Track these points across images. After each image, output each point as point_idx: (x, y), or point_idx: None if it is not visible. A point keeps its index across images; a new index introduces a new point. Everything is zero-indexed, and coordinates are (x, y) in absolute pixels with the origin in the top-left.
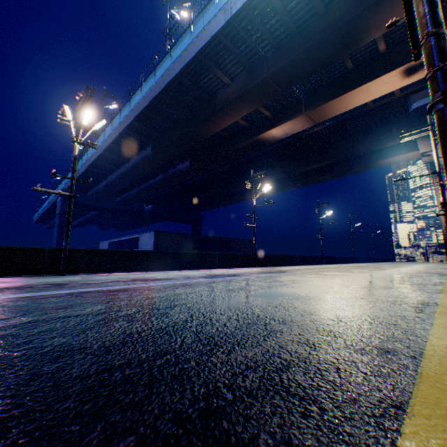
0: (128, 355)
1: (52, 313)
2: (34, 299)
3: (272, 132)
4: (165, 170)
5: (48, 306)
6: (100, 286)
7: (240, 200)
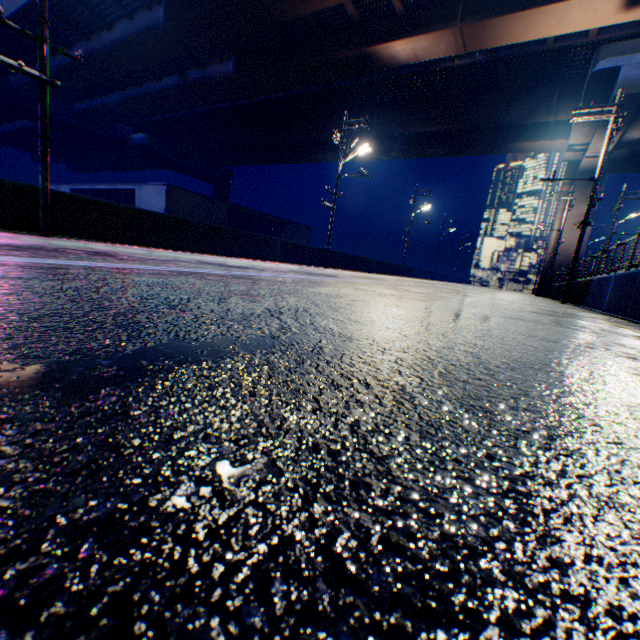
0: (546, 366)
1: (264, 302)
2: (152, 276)
3: (395, 47)
4: (182, 69)
5: (214, 289)
6: (187, 267)
7: (301, 159)
